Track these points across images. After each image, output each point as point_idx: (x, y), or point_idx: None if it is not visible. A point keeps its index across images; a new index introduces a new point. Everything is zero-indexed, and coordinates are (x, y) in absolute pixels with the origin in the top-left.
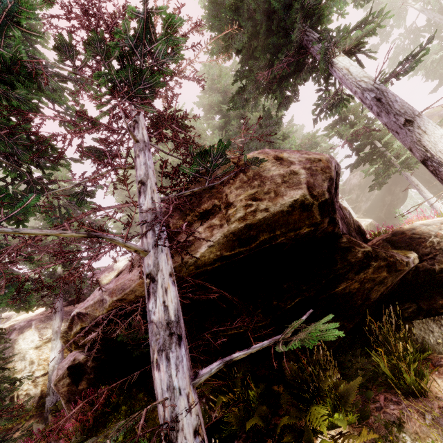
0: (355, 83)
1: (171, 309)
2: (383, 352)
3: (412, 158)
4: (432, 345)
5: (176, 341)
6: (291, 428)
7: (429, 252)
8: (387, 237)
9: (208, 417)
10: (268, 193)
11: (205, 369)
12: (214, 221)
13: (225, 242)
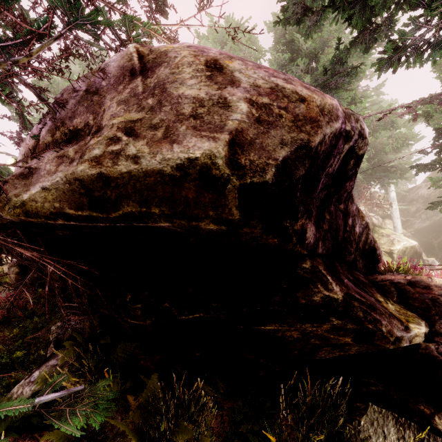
0: None
1: None
2: None
3: None
4: None
5: None
6: None
7: None
8: (399, 282)
9: None
10: (155, 127)
11: None
12: (69, 150)
13: (69, 192)
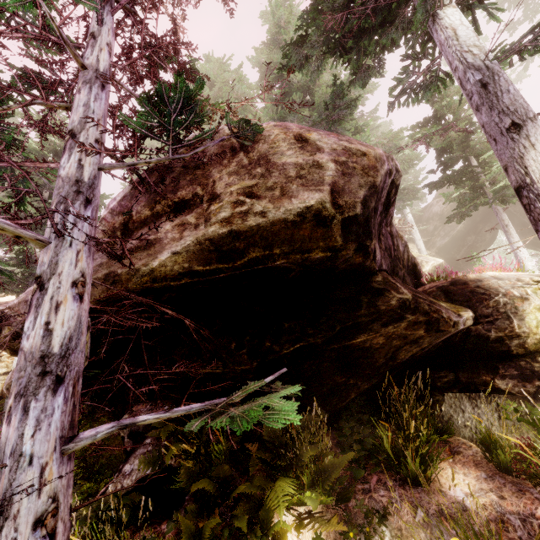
0: (459, 54)
1: (57, 335)
2: (389, 428)
3: (510, 187)
4: (458, 425)
5: (51, 385)
6: (249, 498)
7: (490, 314)
8: (443, 285)
9: (159, 464)
10: (271, 189)
11: (89, 432)
12: (189, 218)
13: (198, 251)
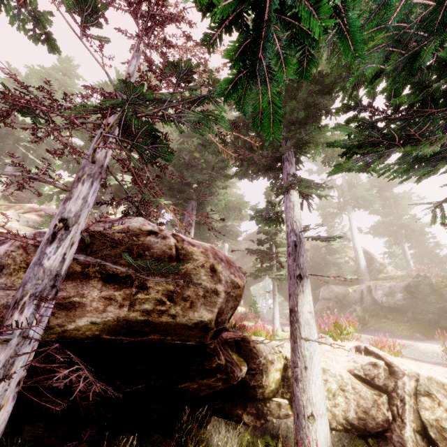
0: (292, 220)
1: None
2: None
3: (285, 277)
4: (213, 444)
5: None
6: None
7: (255, 368)
8: (238, 339)
9: None
10: (185, 300)
11: None
12: (117, 296)
13: (113, 326)
